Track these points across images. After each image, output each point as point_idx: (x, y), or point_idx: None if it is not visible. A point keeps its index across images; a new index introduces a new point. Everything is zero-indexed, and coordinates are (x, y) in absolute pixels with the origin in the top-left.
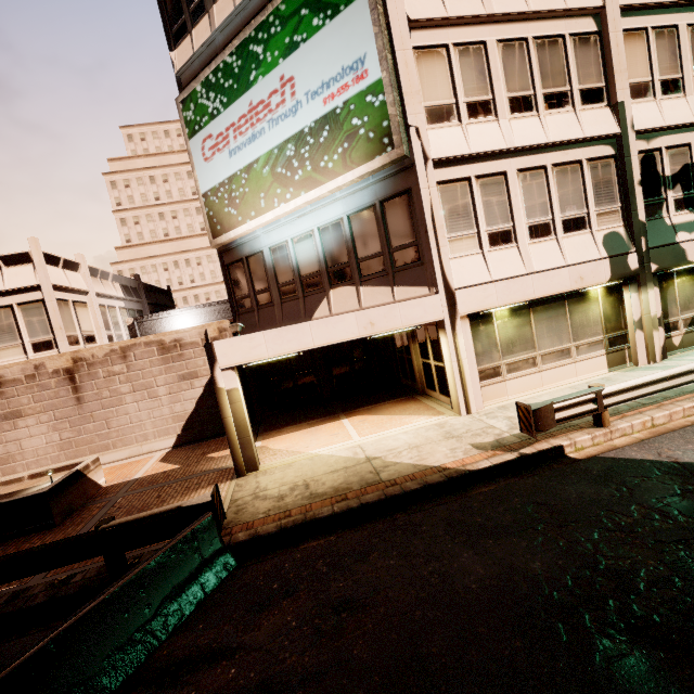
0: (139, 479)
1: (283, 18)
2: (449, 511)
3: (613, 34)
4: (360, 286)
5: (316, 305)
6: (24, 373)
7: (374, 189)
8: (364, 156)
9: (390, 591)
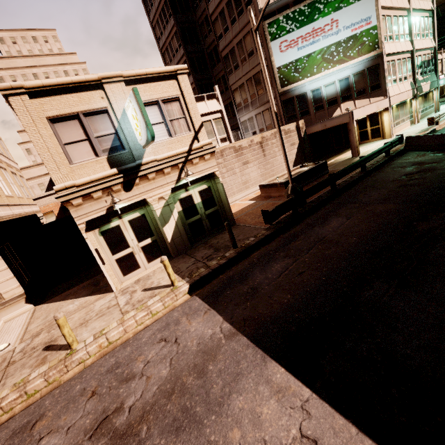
0: None
1: None
2: None
3: (411, 17)
4: (355, 100)
5: (334, 111)
6: (248, 144)
7: (365, 64)
8: (367, 51)
9: None
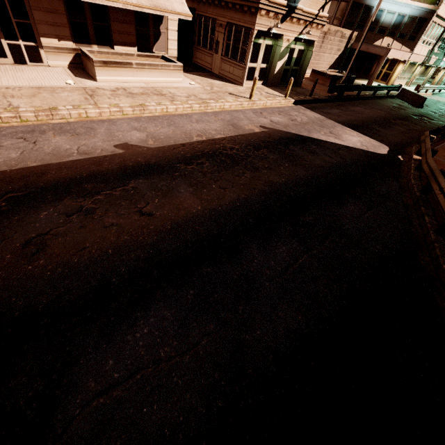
0: None
1: None
2: None
3: None
4: (394, 40)
5: (377, 39)
6: None
7: (421, 12)
8: (430, 2)
9: None
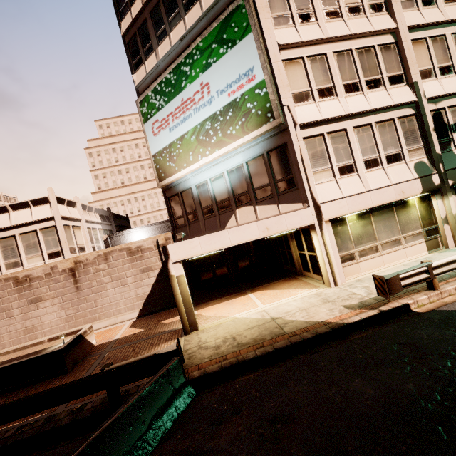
0: (118, 339)
1: (201, 50)
2: (337, 351)
3: (405, 42)
4: (256, 206)
5: (227, 219)
6: (44, 272)
7: (262, 144)
8: (256, 125)
9: (308, 408)
